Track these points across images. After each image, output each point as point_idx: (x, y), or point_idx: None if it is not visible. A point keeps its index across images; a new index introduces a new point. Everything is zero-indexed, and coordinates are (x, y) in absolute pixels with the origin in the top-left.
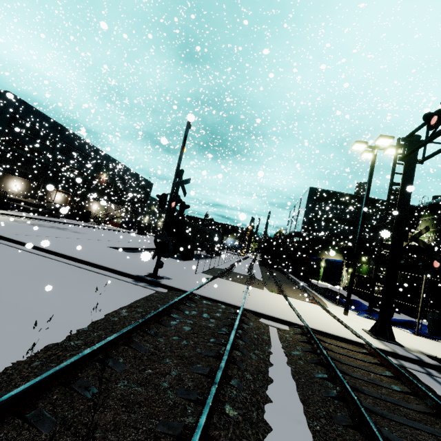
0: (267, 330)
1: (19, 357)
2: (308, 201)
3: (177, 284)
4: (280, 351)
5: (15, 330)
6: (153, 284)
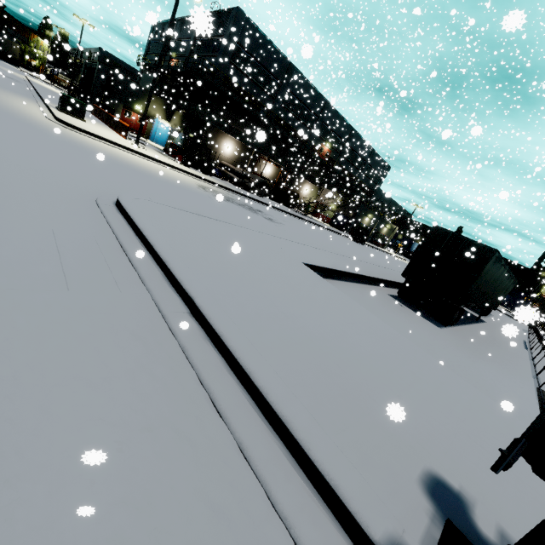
0: None
1: None
2: None
3: None
4: None
5: None
6: None
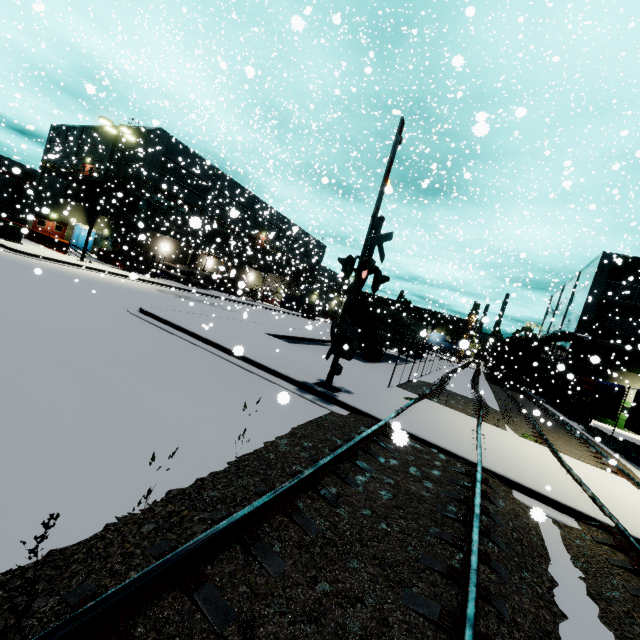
0: (532, 521)
1: (129, 508)
2: (596, 278)
3: (362, 404)
4: (573, 582)
5: (133, 454)
6: (325, 398)
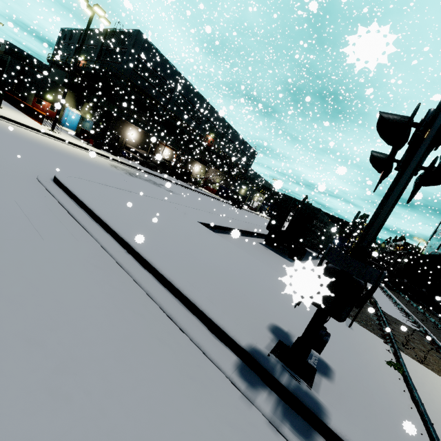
0: None
1: None
2: None
3: (372, 436)
4: None
5: None
6: (296, 409)
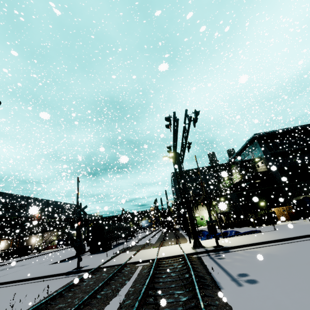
0: (136, 268)
1: None
2: (173, 181)
3: (92, 267)
4: (137, 274)
5: None
6: (77, 272)
